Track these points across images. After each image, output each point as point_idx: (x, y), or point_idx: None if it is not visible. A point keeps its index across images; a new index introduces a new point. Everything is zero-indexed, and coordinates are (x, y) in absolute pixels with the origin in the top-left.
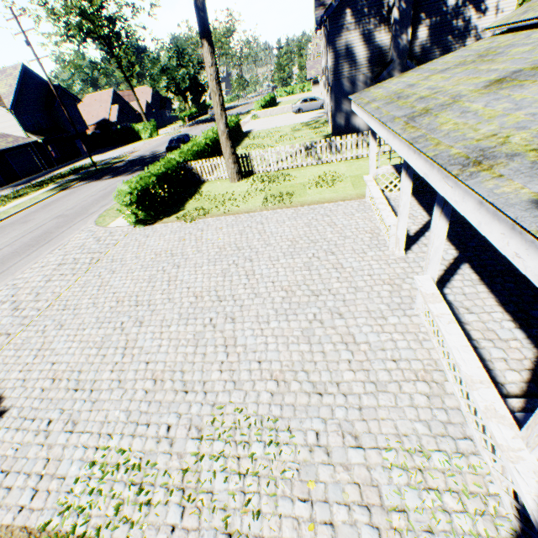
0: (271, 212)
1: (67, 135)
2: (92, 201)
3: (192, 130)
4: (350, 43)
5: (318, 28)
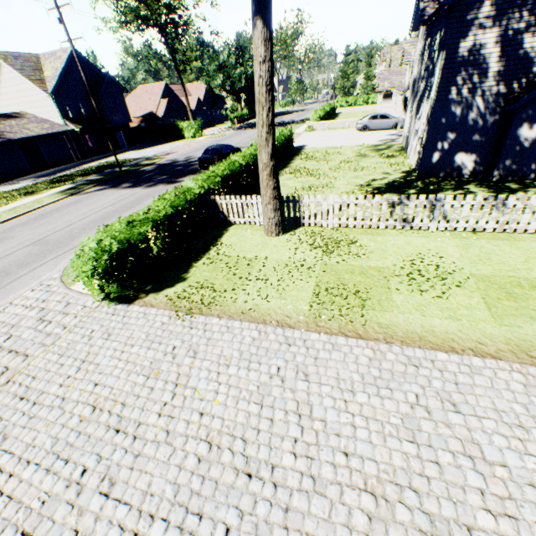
0: (325, 339)
1: (108, 126)
2: (88, 222)
3: (238, 135)
4: (479, 47)
5: (421, 25)
